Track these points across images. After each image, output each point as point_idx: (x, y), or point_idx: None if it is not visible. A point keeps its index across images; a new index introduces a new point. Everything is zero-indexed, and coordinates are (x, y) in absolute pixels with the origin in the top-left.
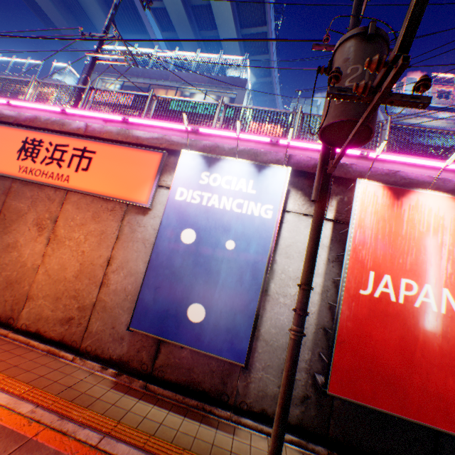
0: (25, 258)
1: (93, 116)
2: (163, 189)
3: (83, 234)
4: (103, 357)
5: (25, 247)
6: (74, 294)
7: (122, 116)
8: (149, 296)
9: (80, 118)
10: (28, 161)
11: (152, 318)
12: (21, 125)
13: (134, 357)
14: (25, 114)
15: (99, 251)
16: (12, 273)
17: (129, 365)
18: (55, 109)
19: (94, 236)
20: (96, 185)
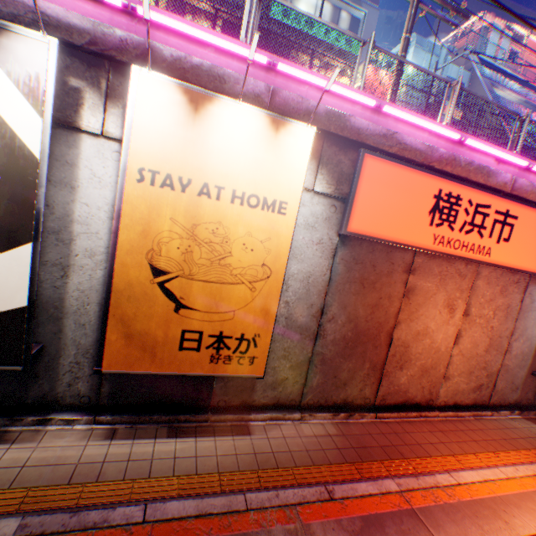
0: (437, 343)
1: (483, 151)
2: None
3: (490, 310)
4: (503, 404)
5: (435, 332)
6: (482, 366)
7: (514, 155)
8: None
9: (468, 151)
10: (442, 227)
11: None
12: (426, 166)
13: (522, 397)
14: (436, 148)
15: (504, 324)
16: (425, 361)
17: (519, 404)
18: (449, 135)
19: (500, 310)
20: (513, 259)
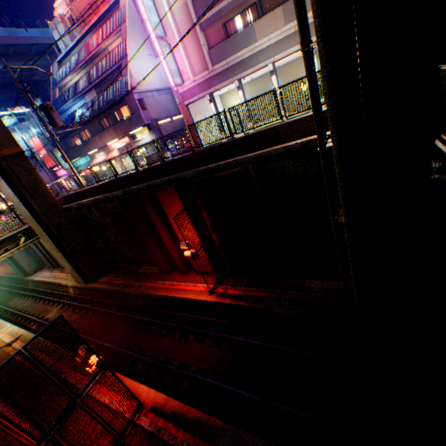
0: None
1: None
2: None
3: None
4: None
5: None
6: None
7: None
8: None
9: None
10: None
11: None
12: None
13: None
14: None
15: None
16: None
17: None
18: None
19: None
20: None
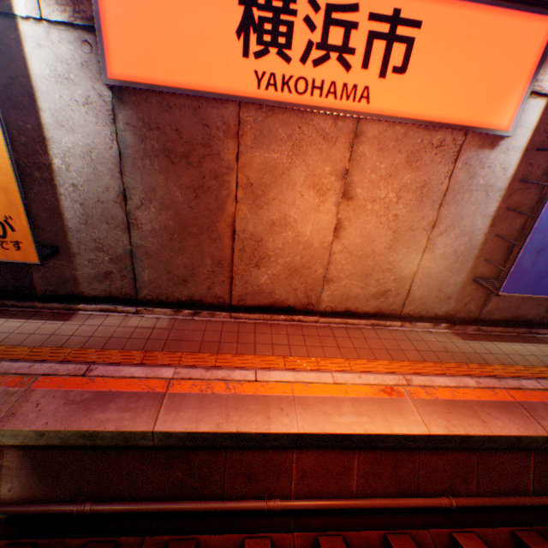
0: (306, 237)
1: None
2: (528, 98)
3: (392, 191)
4: (426, 316)
5: (301, 223)
6: (386, 268)
7: None
8: (527, 261)
9: None
10: (268, 57)
11: (526, 281)
12: None
13: (460, 310)
14: None
15: (419, 212)
16: (291, 259)
17: (454, 317)
18: None
19: (410, 192)
20: (420, 105)
